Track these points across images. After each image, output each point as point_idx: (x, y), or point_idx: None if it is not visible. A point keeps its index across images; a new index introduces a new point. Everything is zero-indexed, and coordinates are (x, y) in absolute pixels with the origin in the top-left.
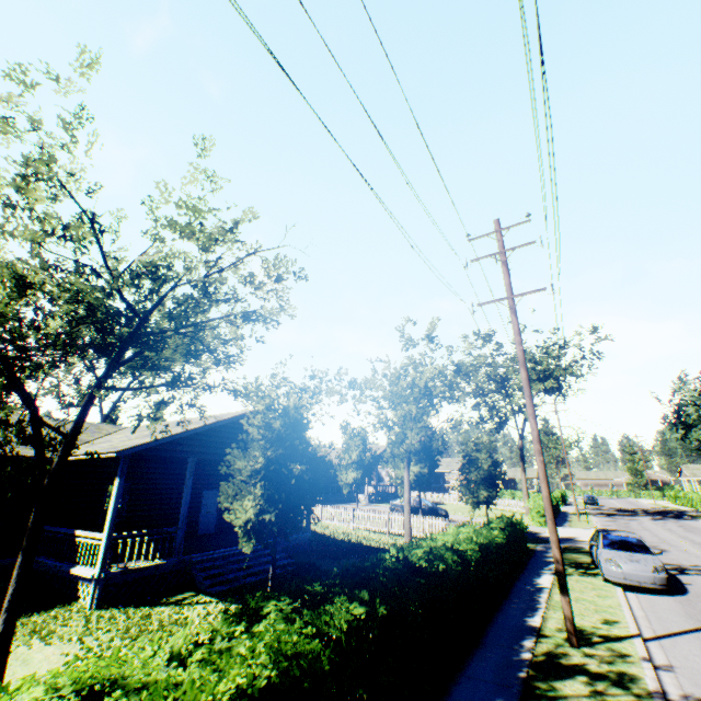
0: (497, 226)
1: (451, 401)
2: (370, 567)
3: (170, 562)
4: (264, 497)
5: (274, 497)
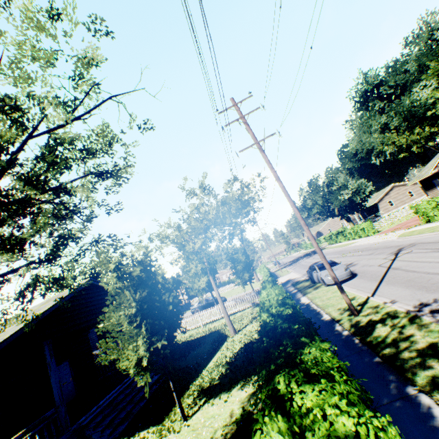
0: (234, 101)
1: (223, 225)
2: (273, 328)
3: None
4: (147, 333)
5: (156, 328)
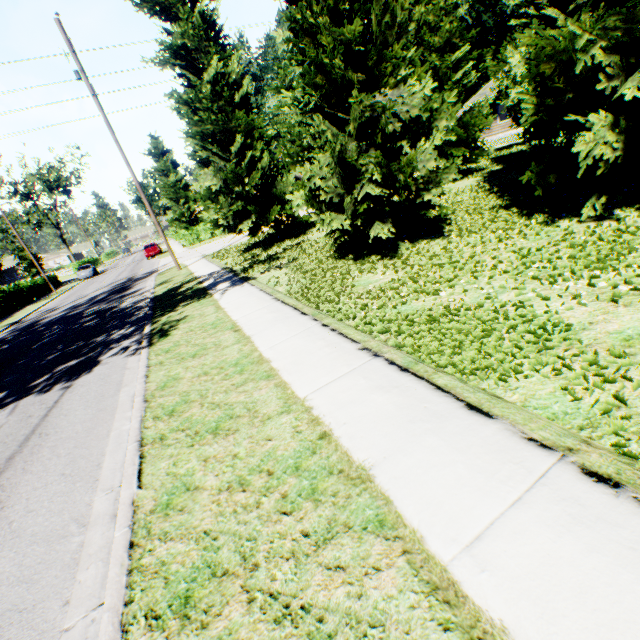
0: None
1: None
2: None
3: None
4: None
5: None
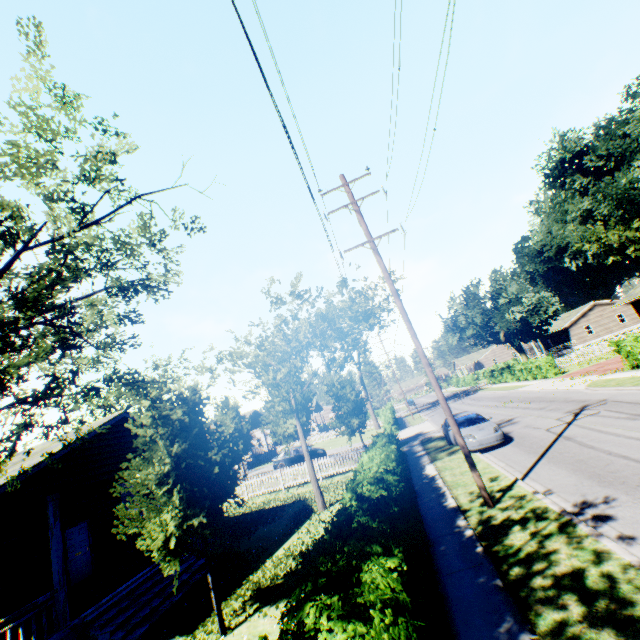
0: (344, 180)
1: (323, 348)
2: (348, 520)
3: (55, 639)
4: (183, 502)
5: (195, 497)
